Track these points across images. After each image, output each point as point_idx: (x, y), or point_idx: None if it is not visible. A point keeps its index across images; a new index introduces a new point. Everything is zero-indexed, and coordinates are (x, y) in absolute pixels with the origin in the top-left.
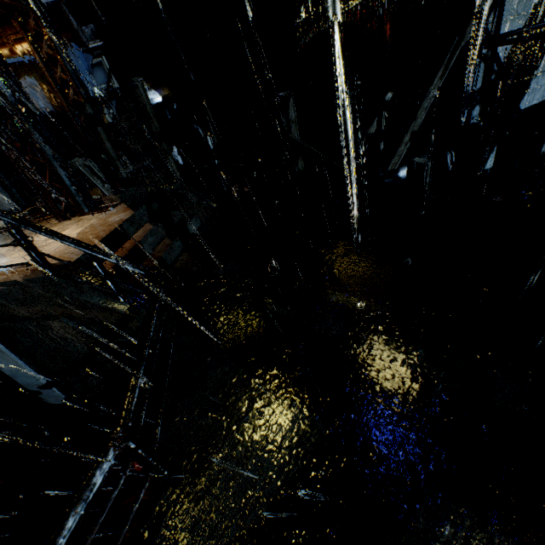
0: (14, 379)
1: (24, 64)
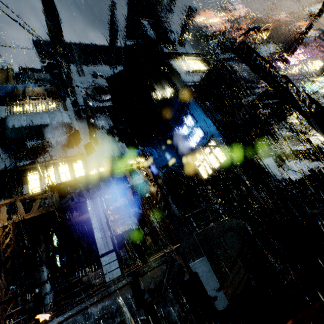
0: (206, 287)
1: (128, 216)
